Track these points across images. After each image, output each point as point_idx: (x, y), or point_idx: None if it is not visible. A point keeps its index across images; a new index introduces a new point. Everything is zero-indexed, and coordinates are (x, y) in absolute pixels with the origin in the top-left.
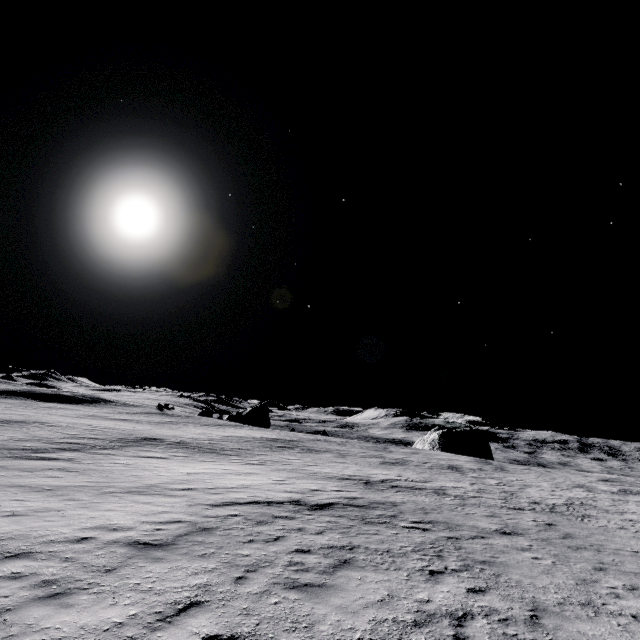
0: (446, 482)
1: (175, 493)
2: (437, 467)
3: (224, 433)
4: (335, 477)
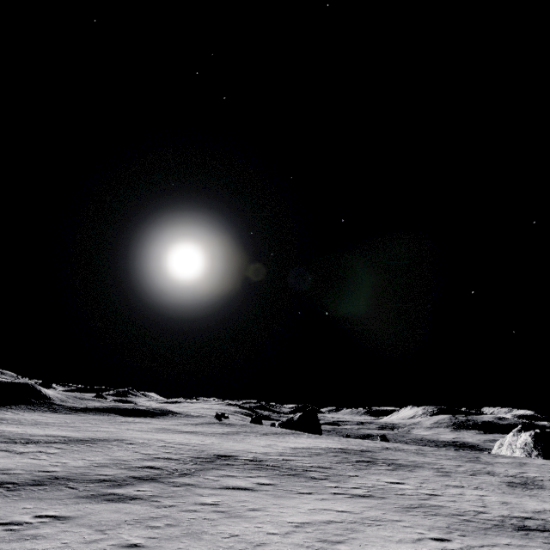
0: None
1: None
2: None
3: (288, 444)
4: (503, 524)
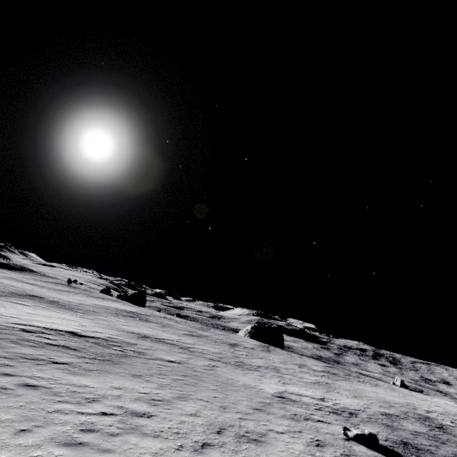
0: (205, 347)
1: (2, 316)
2: (222, 342)
3: (98, 302)
4: (128, 331)
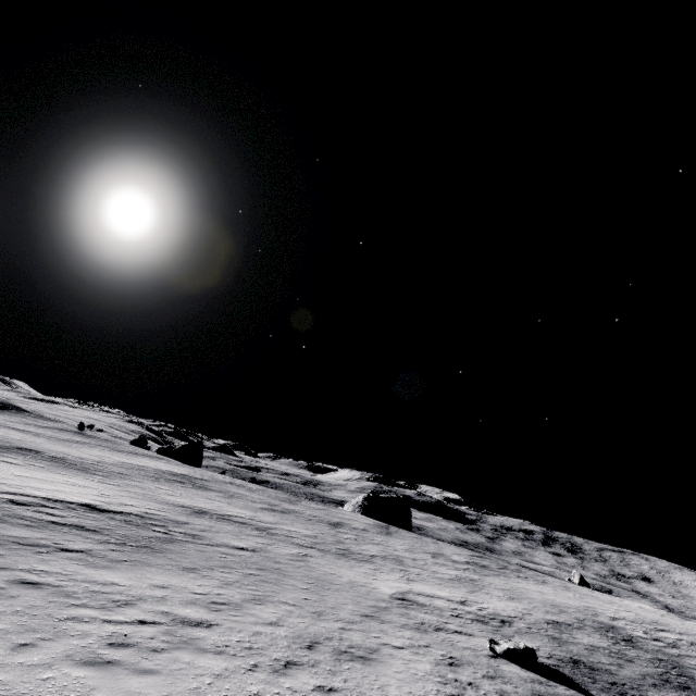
0: (293, 527)
1: None
2: (319, 521)
3: (127, 460)
4: (176, 504)
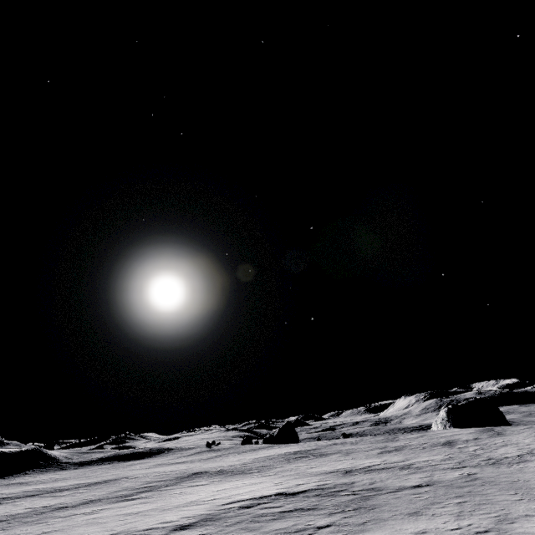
0: (422, 458)
1: (205, 502)
2: (431, 446)
3: (255, 456)
4: (325, 472)
